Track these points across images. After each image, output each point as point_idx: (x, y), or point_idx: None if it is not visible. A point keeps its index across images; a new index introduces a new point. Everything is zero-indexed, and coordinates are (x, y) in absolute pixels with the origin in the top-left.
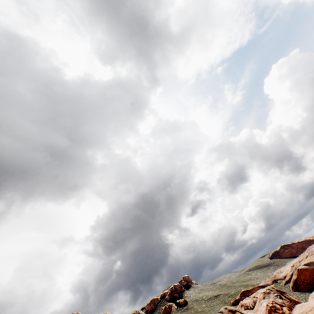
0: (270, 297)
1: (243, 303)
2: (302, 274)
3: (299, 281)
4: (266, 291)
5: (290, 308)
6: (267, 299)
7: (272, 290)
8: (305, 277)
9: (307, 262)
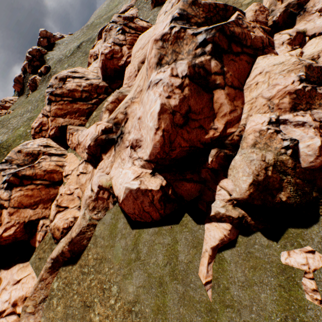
0: (112, 36)
1: (92, 54)
2: None
3: None
4: (108, 27)
5: (132, 46)
6: (108, 41)
7: (118, 22)
8: None
9: None
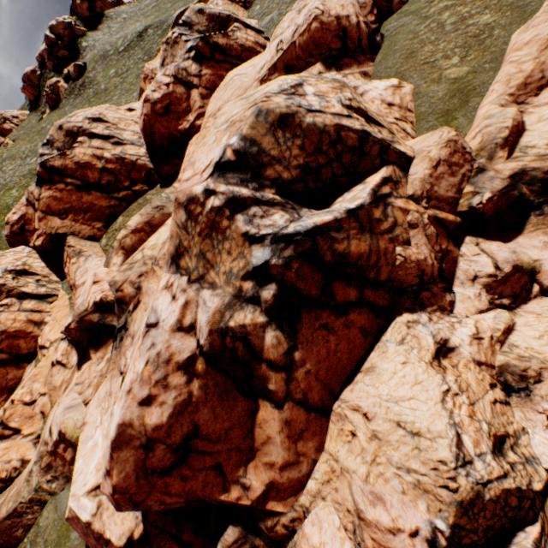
0: (176, 59)
1: (149, 74)
2: None
3: None
4: (173, 36)
5: (212, 91)
6: (166, 69)
7: (196, 24)
8: None
9: None
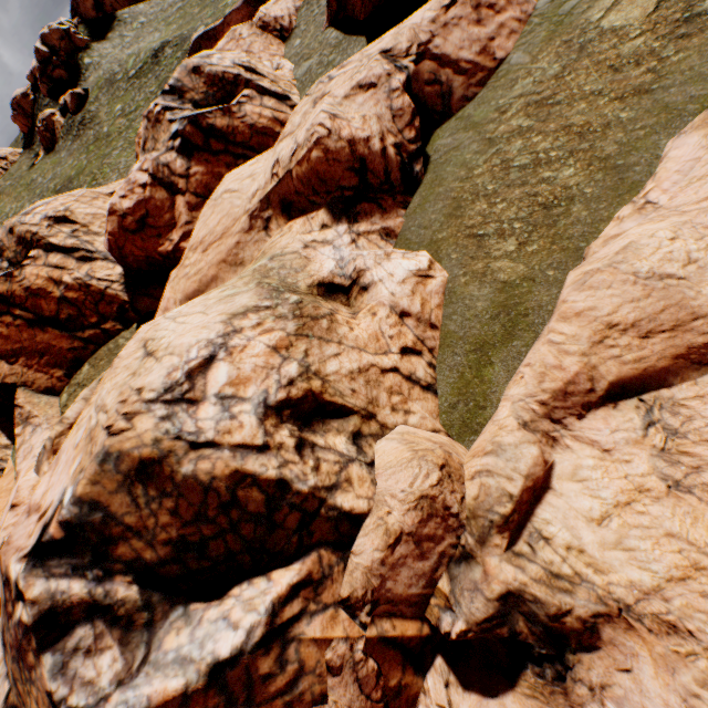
0: (159, 145)
1: None
2: None
3: None
4: (155, 110)
5: (204, 198)
6: (146, 158)
7: (189, 90)
8: None
9: None
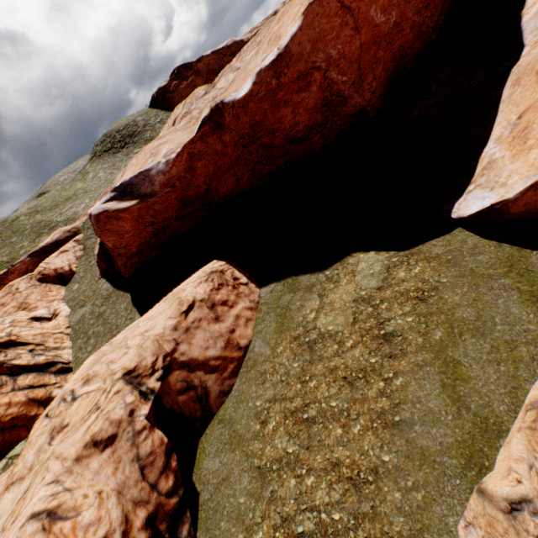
0: None
1: None
2: (109, 236)
3: (111, 250)
4: None
5: None
6: None
7: None
8: (124, 241)
9: (134, 174)
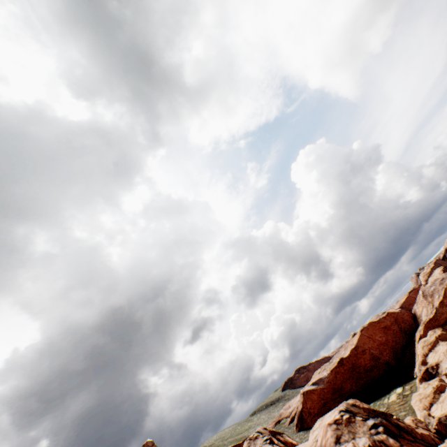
0: (257, 444)
1: None
2: (309, 400)
3: (305, 413)
4: (254, 435)
5: None
6: None
7: (264, 432)
8: (313, 404)
9: (316, 379)
